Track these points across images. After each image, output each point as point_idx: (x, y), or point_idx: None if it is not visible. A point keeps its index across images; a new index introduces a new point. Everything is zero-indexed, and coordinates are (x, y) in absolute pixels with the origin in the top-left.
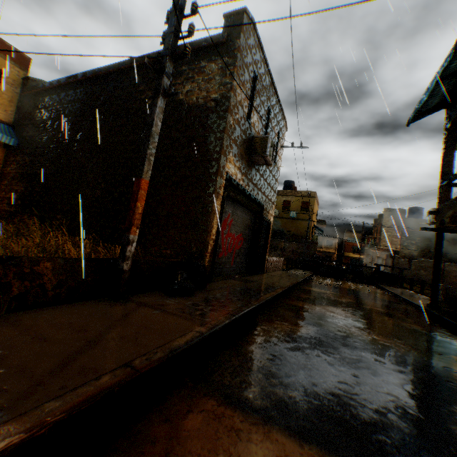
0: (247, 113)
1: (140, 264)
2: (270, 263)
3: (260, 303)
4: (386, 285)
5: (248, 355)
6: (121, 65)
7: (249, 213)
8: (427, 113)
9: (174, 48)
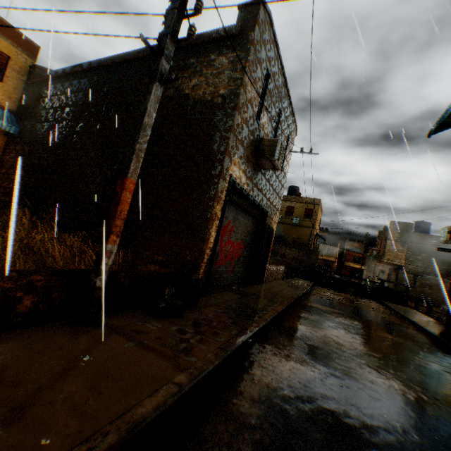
0: (257, 113)
1: (120, 278)
2: (270, 272)
3: (259, 328)
4: (390, 303)
5: (239, 421)
6: (127, 55)
7: (252, 220)
8: (450, 125)
9: (177, 27)
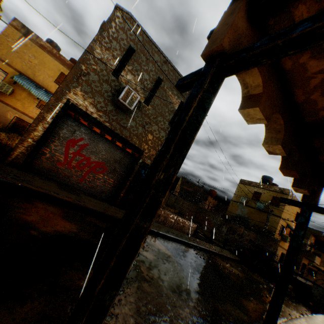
0: (113, 70)
1: None
2: (158, 214)
3: None
4: None
5: None
6: None
7: (123, 152)
8: None
9: None
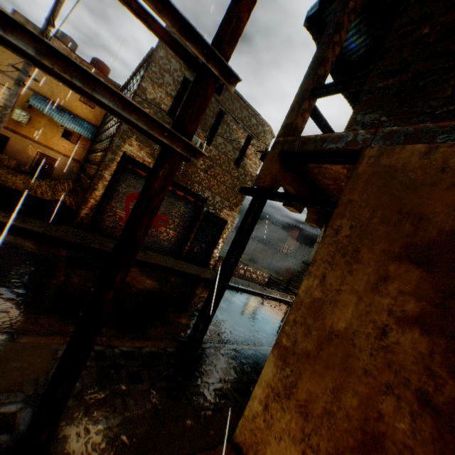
0: (168, 110)
1: None
2: None
3: (58, 237)
4: None
5: None
6: (126, 82)
7: (185, 202)
8: None
9: None
